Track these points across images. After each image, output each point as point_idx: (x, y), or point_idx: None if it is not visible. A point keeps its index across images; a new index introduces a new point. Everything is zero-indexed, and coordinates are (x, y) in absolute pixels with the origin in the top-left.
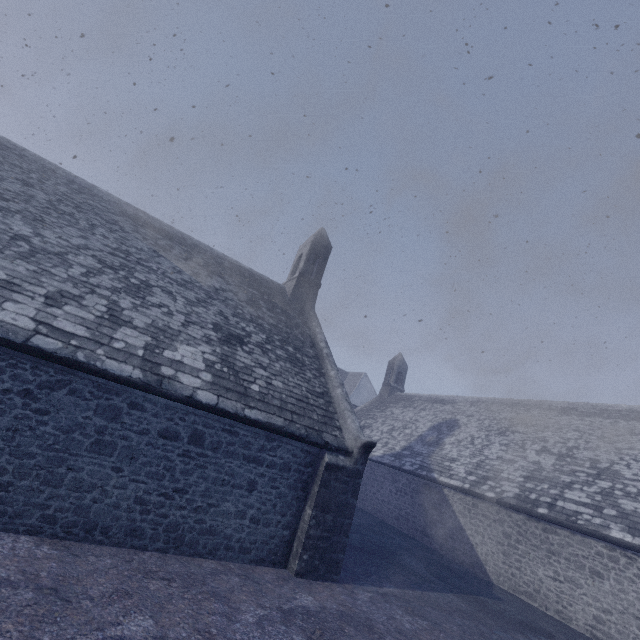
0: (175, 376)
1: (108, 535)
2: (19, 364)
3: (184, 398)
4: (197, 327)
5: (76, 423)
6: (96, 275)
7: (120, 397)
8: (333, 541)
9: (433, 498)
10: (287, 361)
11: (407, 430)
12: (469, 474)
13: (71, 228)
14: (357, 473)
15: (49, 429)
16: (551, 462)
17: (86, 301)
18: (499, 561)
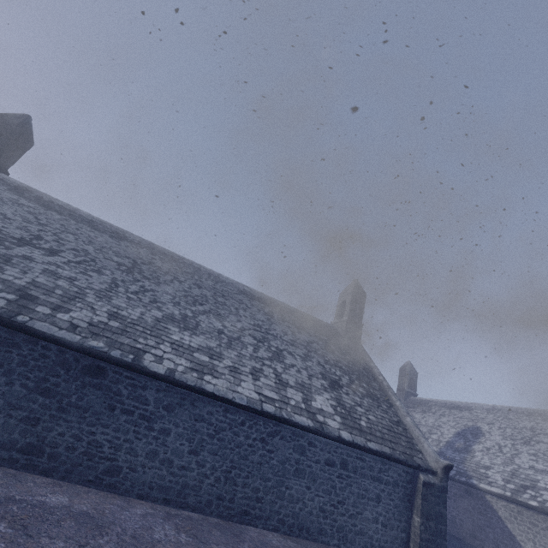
0: (325, 421)
1: (309, 533)
2: (258, 422)
3: (336, 437)
4: (315, 378)
5: (286, 457)
6: (258, 350)
7: (303, 439)
8: (437, 543)
9: (476, 503)
10: (368, 397)
11: (433, 435)
12: (507, 482)
13: (231, 315)
14: (443, 489)
15: (274, 462)
16: None
17: (265, 372)
18: None
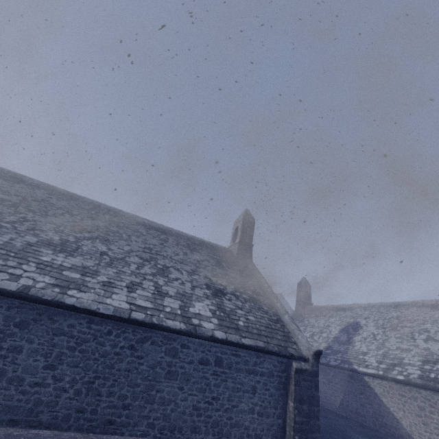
0: (200, 324)
1: (182, 433)
2: (126, 330)
3: (209, 337)
4: (198, 289)
5: (157, 361)
6: (142, 267)
7: (176, 342)
8: (311, 424)
9: (358, 385)
10: (250, 301)
11: (324, 334)
12: (380, 363)
13: (121, 240)
14: (315, 373)
15: (144, 367)
16: (437, 347)
17: (144, 285)
18: (421, 430)
